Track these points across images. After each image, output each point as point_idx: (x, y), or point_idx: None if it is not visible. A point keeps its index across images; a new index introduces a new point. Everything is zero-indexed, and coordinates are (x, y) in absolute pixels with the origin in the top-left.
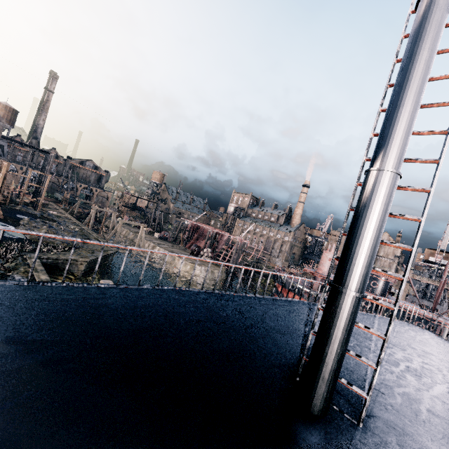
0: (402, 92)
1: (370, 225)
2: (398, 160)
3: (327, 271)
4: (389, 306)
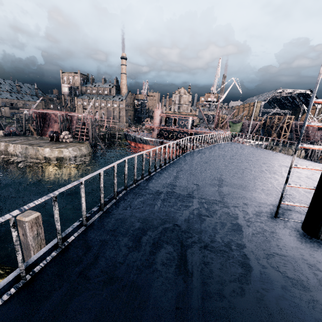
0: None
1: None
2: None
3: (159, 123)
4: None
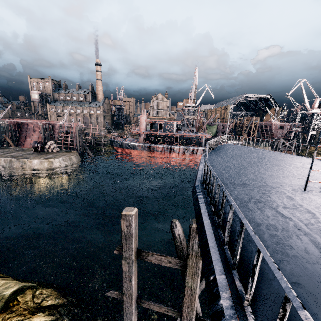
0: None
1: None
2: None
3: (146, 128)
4: None
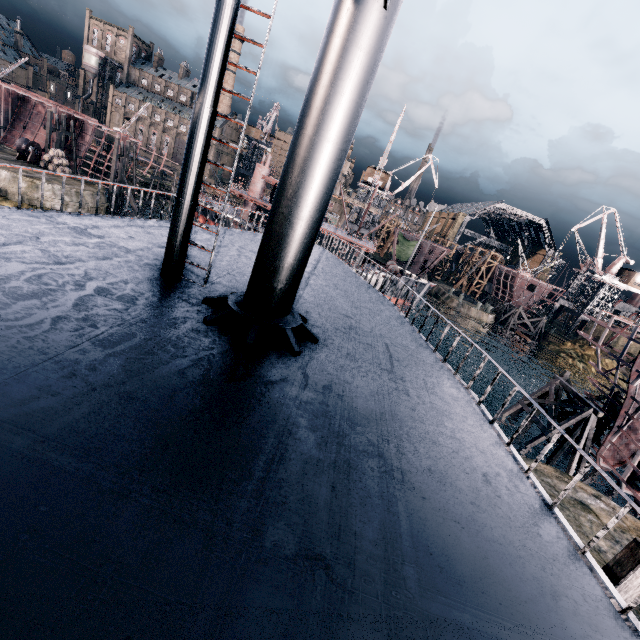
0: (215, 29)
1: (196, 152)
2: (213, 98)
3: (260, 193)
4: (219, 212)
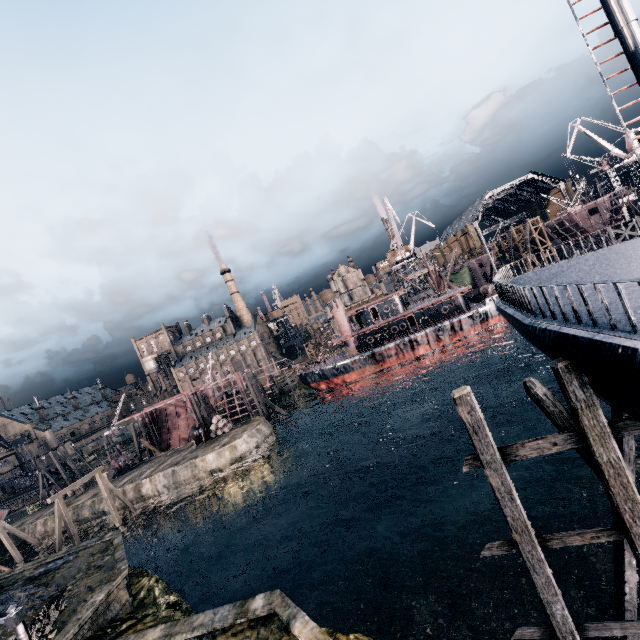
0: None
1: None
2: None
3: (351, 328)
4: None
